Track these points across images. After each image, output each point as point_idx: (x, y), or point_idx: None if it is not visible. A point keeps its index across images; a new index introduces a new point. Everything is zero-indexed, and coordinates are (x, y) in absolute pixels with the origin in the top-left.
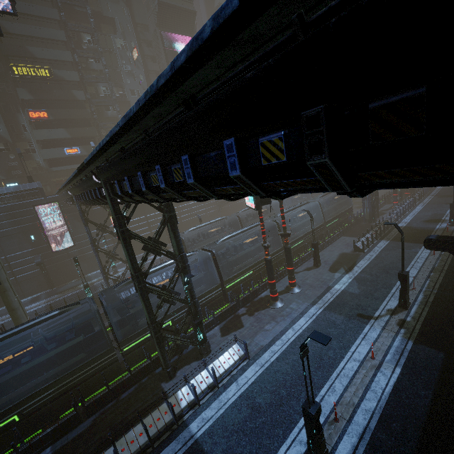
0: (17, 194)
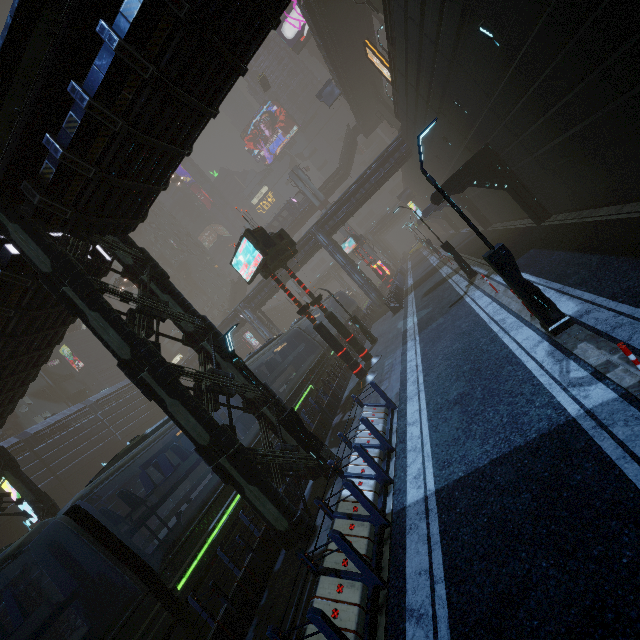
0: None
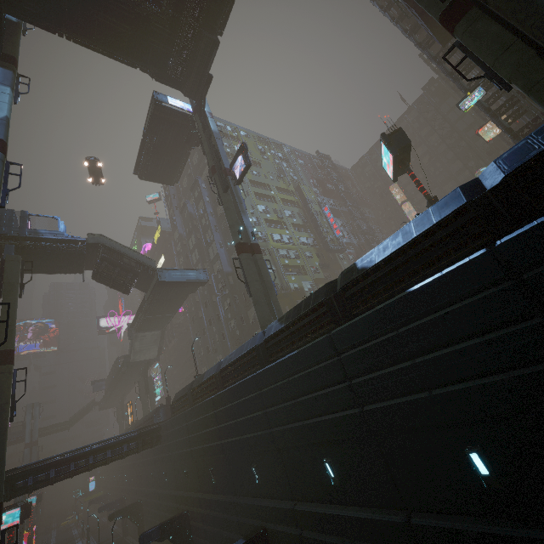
0: None
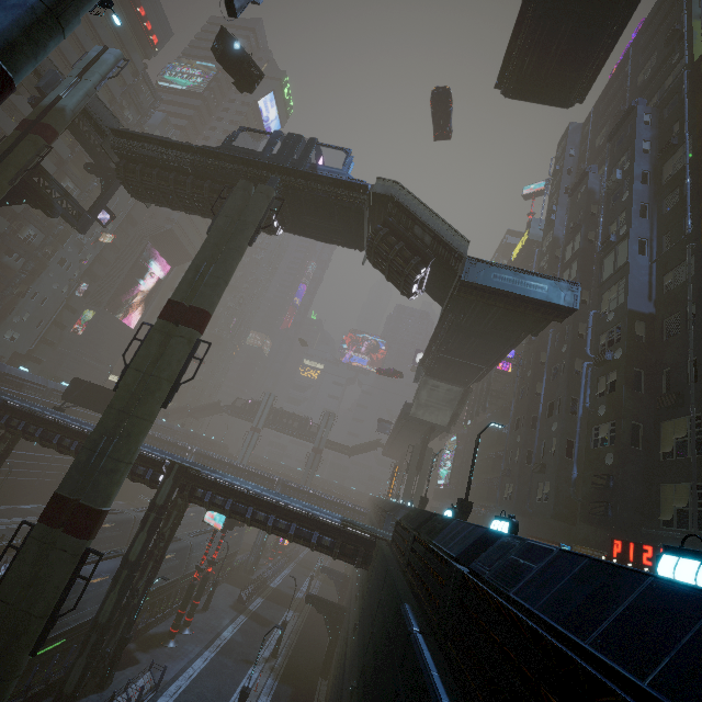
0: None
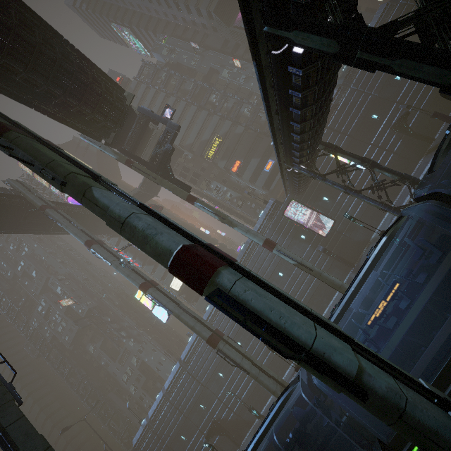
0: (268, 216)
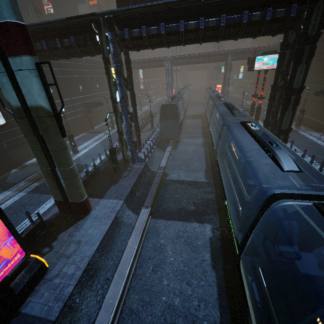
0: None
